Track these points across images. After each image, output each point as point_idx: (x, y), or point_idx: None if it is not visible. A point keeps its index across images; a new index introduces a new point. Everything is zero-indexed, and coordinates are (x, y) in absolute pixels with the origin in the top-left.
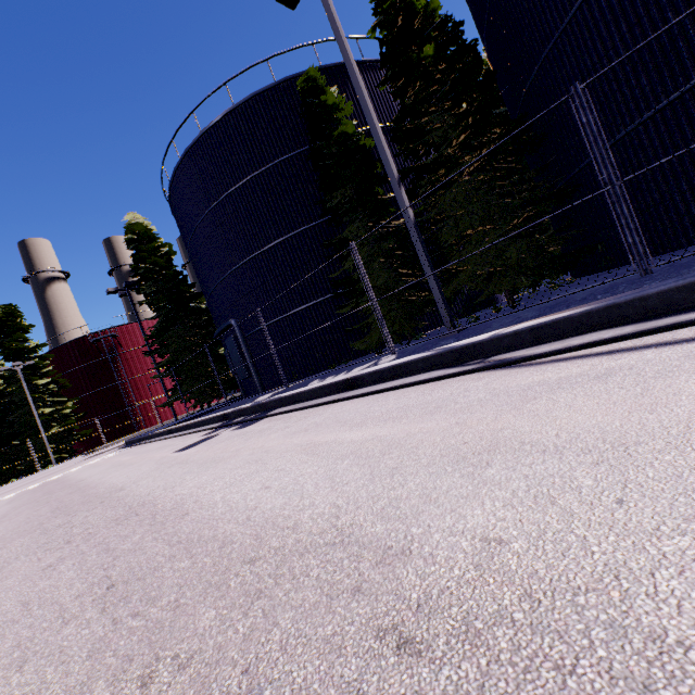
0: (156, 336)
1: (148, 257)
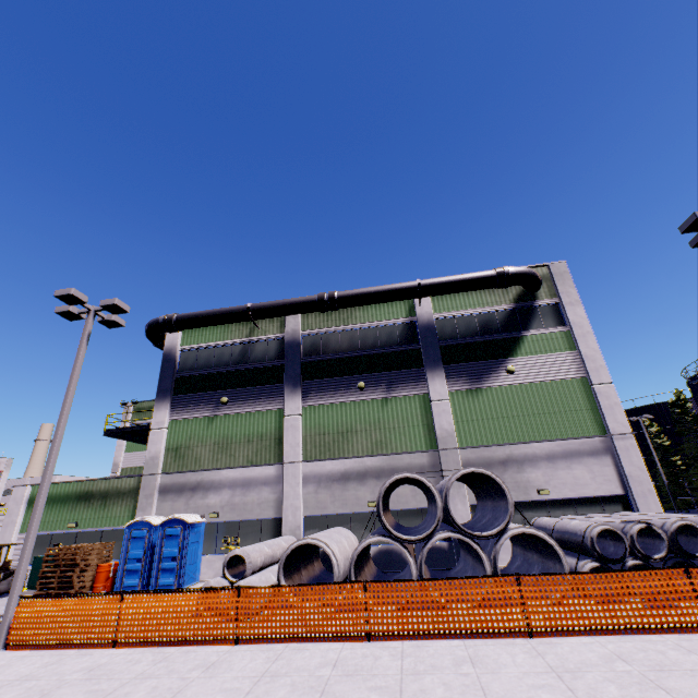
0: None
1: None
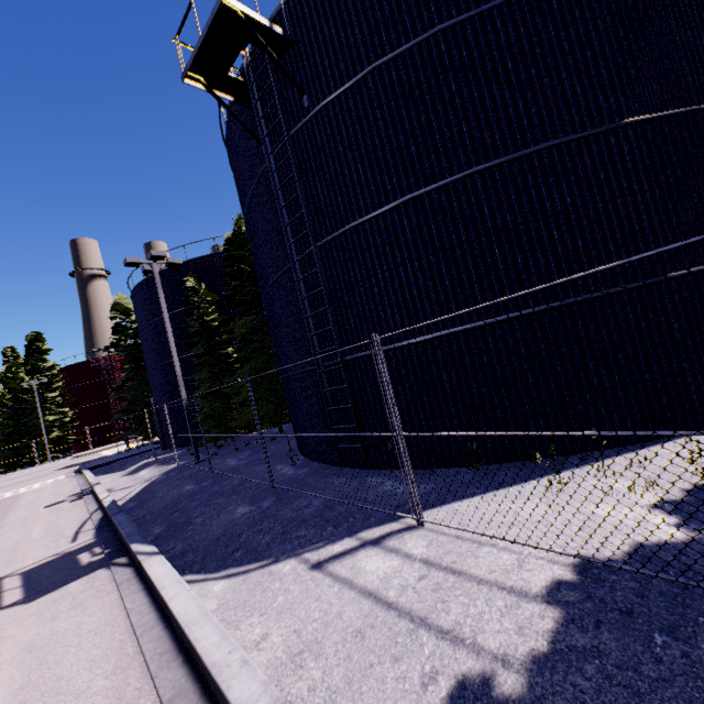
0: (119, 388)
1: (123, 330)
